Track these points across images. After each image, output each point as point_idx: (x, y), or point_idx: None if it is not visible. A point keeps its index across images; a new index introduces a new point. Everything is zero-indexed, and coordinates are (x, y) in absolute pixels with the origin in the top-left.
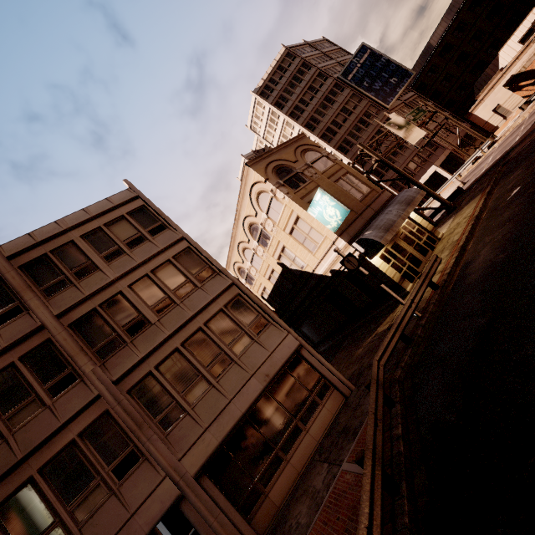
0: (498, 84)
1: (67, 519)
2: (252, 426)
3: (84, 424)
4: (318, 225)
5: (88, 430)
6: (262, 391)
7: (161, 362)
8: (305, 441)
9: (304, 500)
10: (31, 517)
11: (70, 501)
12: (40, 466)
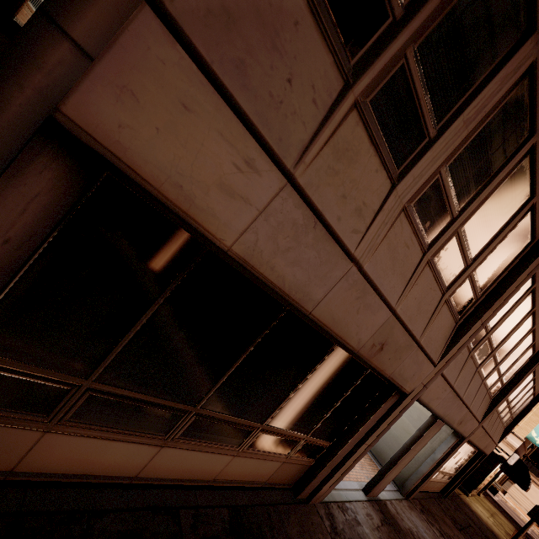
0: (537, 487)
1: (494, 369)
2: (460, 450)
3: (538, 342)
4: (532, 421)
5: (533, 347)
6: (480, 450)
7: (534, 371)
8: (435, 483)
9: (452, 533)
10: (511, 343)
11: (502, 364)
12: (536, 328)
